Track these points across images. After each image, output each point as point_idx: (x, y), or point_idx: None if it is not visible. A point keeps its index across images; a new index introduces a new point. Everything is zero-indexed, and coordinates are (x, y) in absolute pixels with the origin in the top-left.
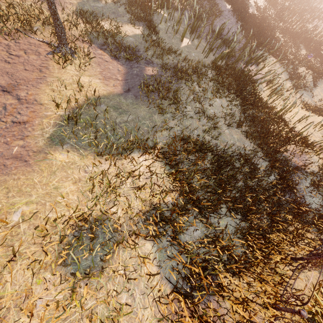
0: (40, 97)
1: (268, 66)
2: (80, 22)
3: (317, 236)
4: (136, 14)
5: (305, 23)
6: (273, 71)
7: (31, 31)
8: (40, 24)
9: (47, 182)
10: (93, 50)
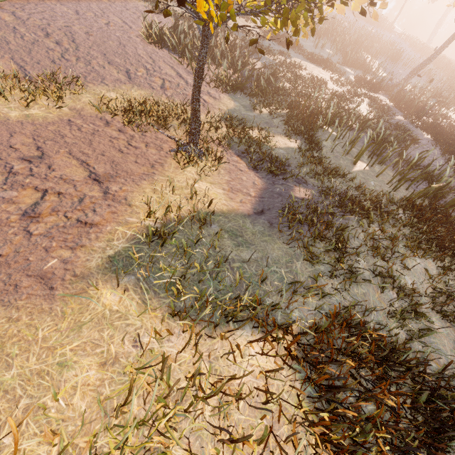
0: (134, 196)
1: None
2: (223, 127)
3: None
4: (295, 126)
5: None
6: None
7: (164, 127)
8: (178, 123)
9: (56, 344)
10: (227, 155)
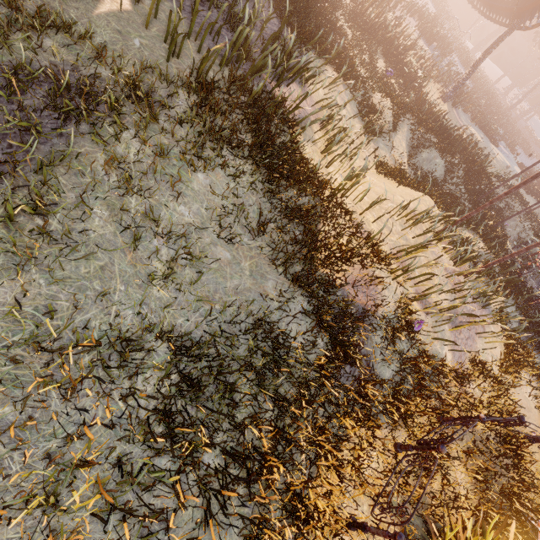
0: None
1: (324, 88)
2: None
3: (391, 432)
4: None
5: (385, 10)
6: (333, 98)
7: None
8: None
9: None
10: None
